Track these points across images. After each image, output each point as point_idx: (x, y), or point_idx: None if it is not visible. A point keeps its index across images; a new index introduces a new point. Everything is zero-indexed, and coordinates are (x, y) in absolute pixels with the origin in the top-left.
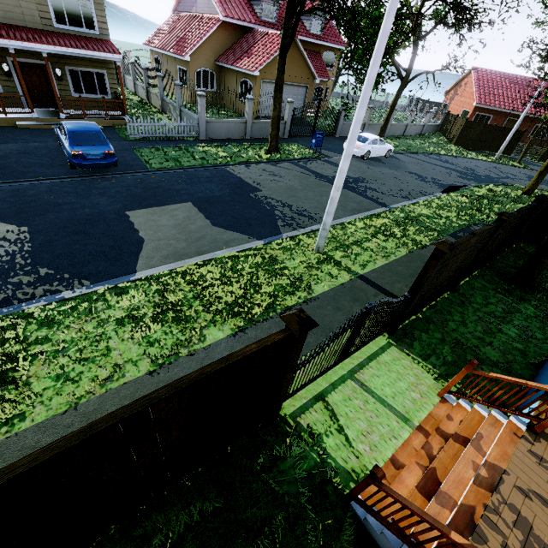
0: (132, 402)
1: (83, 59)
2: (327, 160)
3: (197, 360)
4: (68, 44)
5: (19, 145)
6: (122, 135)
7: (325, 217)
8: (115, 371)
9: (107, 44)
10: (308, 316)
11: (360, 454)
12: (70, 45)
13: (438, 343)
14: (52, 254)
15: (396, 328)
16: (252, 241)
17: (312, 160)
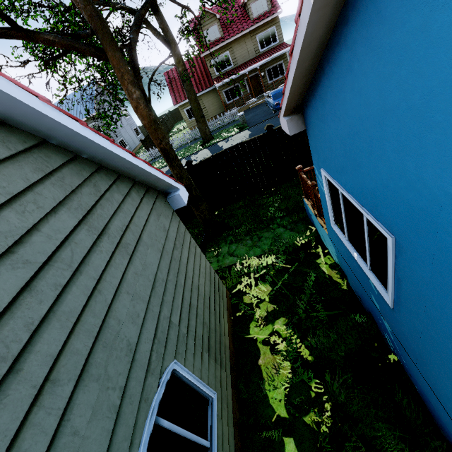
0: None
1: (272, 61)
2: None
3: None
4: (266, 57)
5: (252, 114)
6: None
7: None
8: None
9: (283, 45)
10: None
11: None
12: (267, 56)
13: None
14: None
15: None
16: None
17: None
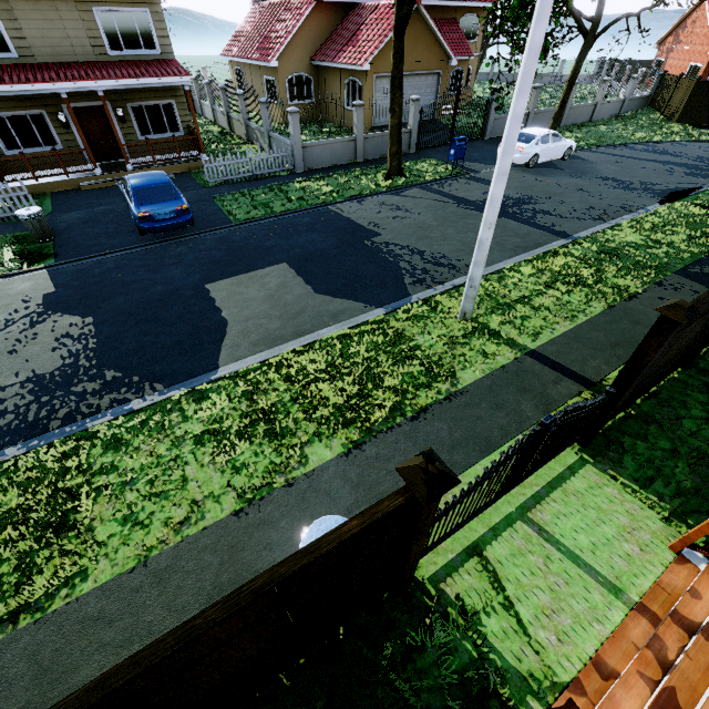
0: (165, 635)
1: (146, 90)
2: (473, 177)
3: (297, 494)
4: (125, 75)
5: (83, 212)
6: (199, 182)
7: (472, 269)
8: (192, 510)
9: (171, 64)
10: (441, 470)
11: (542, 647)
12: (128, 75)
13: (666, 458)
14: (120, 351)
15: (592, 437)
16: (368, 310)
17: (452, 180)
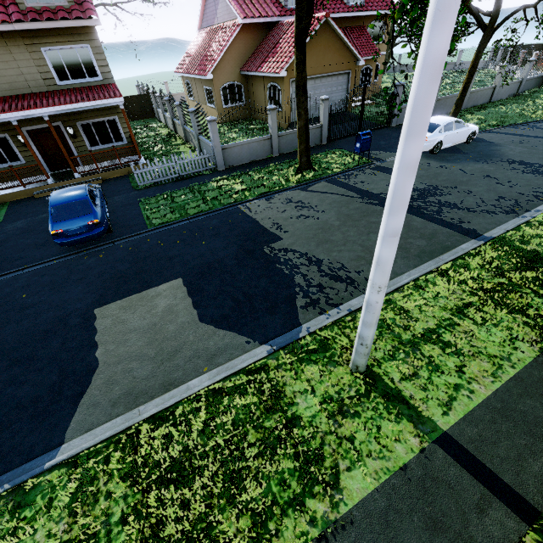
0: None
1: (92, 110)
2: (379, 166)
3: None
4: (67, 101)
5: (26, 220)
6: (133, 184)
7: (361, 328)
8: None
9: (110, 88)
10: None
11: None
12: (69, 101)
13: None
14: None
15: None
16: (251, 347)
17: (358, 170)
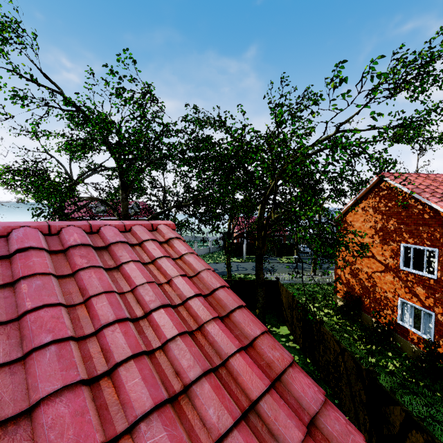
0: None
1: None
2: None
3: None
4: None
5: None
6: None
7: None
8: None
9: None
10: None
11: None
12: None
13: None
14: None
15: None
16: None
17: None
